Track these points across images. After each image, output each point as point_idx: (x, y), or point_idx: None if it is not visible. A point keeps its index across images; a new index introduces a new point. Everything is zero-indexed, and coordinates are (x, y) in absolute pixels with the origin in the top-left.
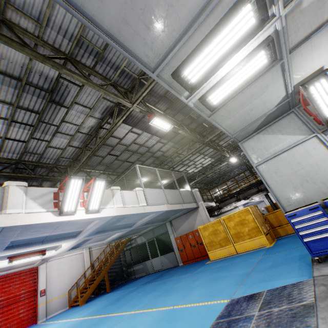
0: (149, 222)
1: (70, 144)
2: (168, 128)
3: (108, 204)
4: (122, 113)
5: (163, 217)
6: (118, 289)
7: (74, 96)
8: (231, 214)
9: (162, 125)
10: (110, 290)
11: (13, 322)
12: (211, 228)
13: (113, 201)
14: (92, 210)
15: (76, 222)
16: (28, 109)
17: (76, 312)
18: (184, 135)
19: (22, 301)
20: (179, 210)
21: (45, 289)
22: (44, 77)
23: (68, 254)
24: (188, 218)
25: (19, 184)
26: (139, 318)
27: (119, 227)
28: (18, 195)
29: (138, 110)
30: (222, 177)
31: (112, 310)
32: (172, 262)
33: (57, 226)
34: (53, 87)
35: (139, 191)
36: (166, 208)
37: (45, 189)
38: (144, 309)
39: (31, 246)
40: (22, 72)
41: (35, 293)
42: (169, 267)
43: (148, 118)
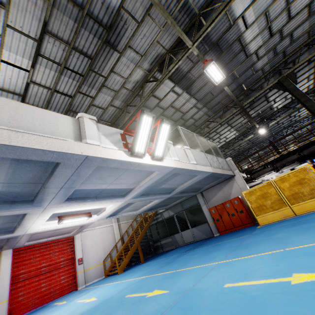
0: (184, 191)
1: (112, 103)
2: (219, 80)
3: (166, 155)
4: (178, 57)
5: (199, 185)
6: (152, 259)
7: (129, 37)
8: (285, 174)
9: (214, 75)
10: (144, 261)
11: (55, 288)
12: (259, 192)
13: (169, 153)
14: (157, 156)
15: (142, 168)
16: (82, 52)
17: (121, 277)
18: (220, 99)
19: (62, 268)
20: (219, 175)
21: (82, 258)
22: (106, 7)
23: (99, 226)
24: (222, 188)
25: (91, 117)
26: (239, 263)
27: (160, 192)
28: (92, 128)
29: (196, 54)
30: (240, 155)
31: (176, 268)
32: (206, 233)
33: (119, 175)
34: (112, 21)
35: (187, 150)
36: (211, 170)
37: (112, 129)
38: (233, 259)
39: (87, 200)
40: None
41: (73, 262)
42: (203, 239)
43: (203, 65)
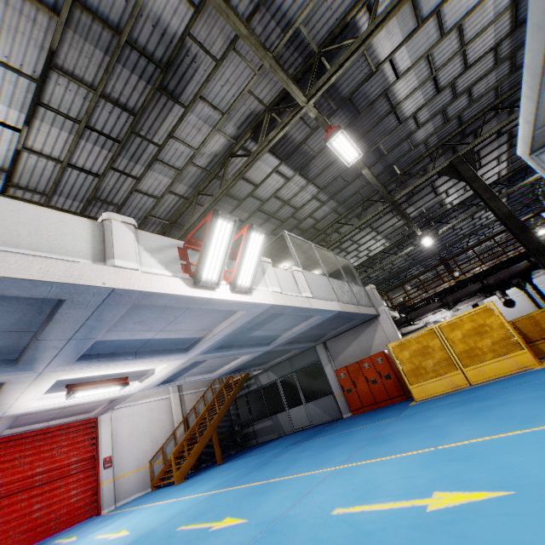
0: (294, 341)
1: (172, 188)
2: (353, 159)
3: (259, 284)
4: (284, 120)
5: (319, 330)
6: (237, 458)
7: (201, 83)
8: (456, 318)
9: (344, 152)
10: (222, 461)
11: (59, 512)
12: (415, 344)
13: (265, 280)
14: (241, 287)
15: (214, 306)
16: (118, 103)
17: (179, 491)
18: (357, 188)
19: (73, 475)
20: (352, 316)
21: (111, 456)
22: (160, 32)
23: (145, 400)
24: (358, 336)
25: (126, 220)
26: (366, 471)
27: (251, 342)
28: (127, 239)
29: (313, 116)
30: (394, 278)
31: (270, 476)
32: (330, 412)
33: (175, 317)
34: (171, 56)
35: (298, 273)
36: (338, 308)
37: (164, 239)
38: (359, 462)
39: (118, 359)
40: (124, 15)
41: (95, 464)
42: (324, 422)
43: (326, 134)
